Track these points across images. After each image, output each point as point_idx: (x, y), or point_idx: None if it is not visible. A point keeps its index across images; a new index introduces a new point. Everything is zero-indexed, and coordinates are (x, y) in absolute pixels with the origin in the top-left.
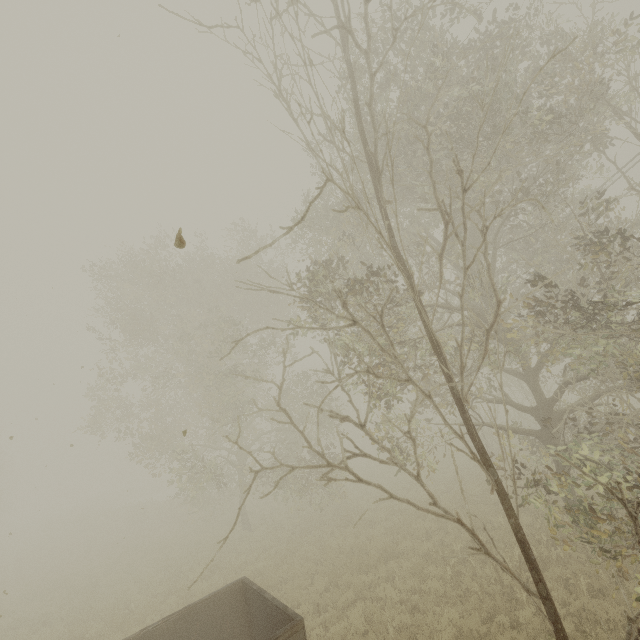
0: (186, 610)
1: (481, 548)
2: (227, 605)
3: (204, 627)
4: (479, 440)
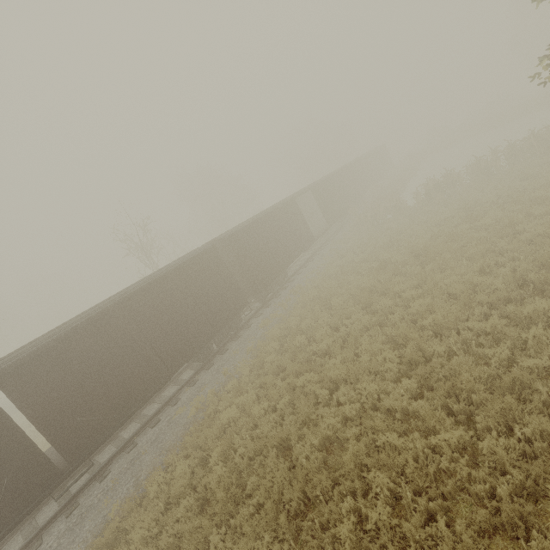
0: None
1: None
2: None
3: None
4: None
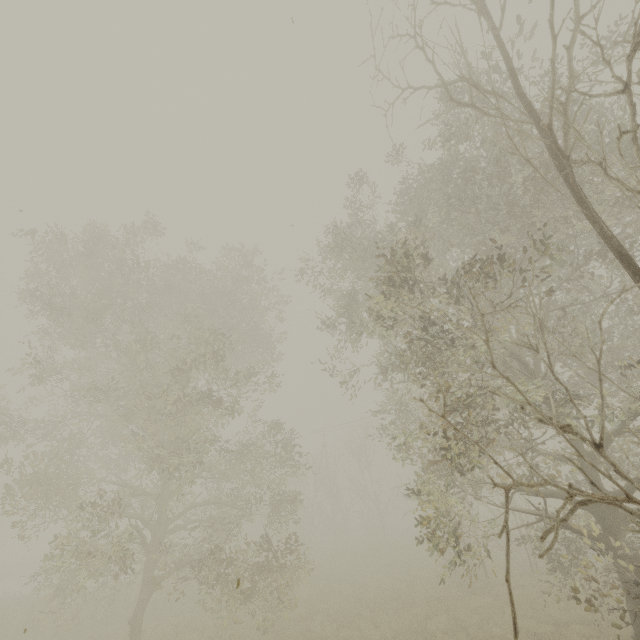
0: None
1: None
2: None
3: None
4: None
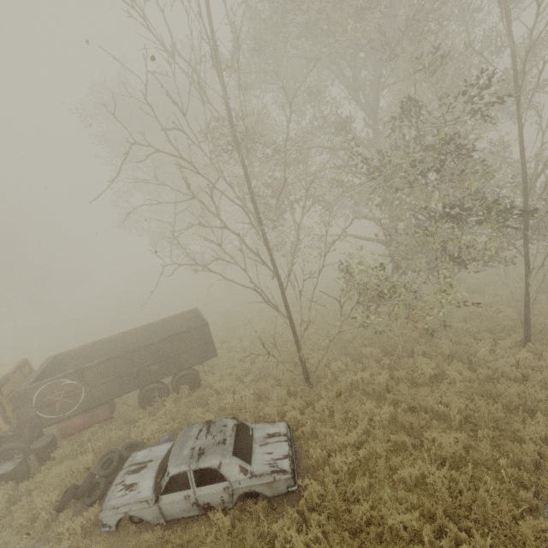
0: (169, 318)
1: (268, 300)
2: (189, 317)
3: (178, 324)
4: (270, 255)
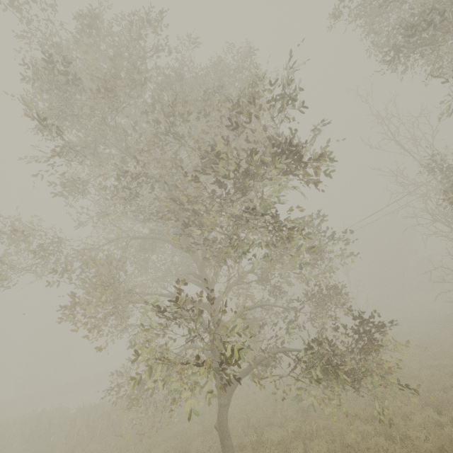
0: None
1: None
2: None
3: None
4: None
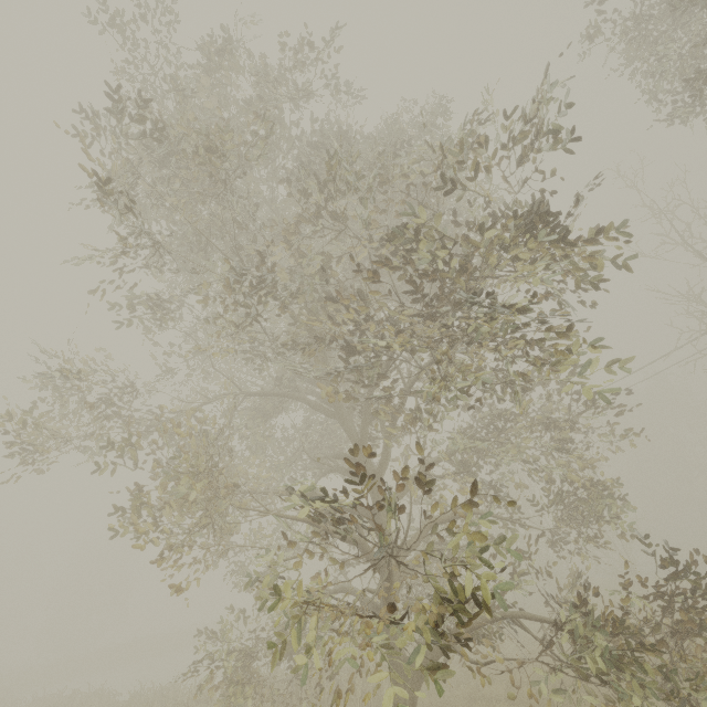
0: None
1: None
2: None
3: None
4: None
